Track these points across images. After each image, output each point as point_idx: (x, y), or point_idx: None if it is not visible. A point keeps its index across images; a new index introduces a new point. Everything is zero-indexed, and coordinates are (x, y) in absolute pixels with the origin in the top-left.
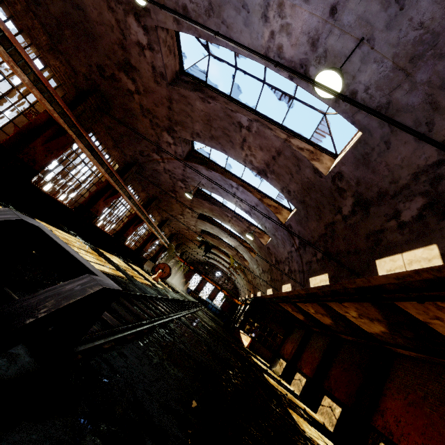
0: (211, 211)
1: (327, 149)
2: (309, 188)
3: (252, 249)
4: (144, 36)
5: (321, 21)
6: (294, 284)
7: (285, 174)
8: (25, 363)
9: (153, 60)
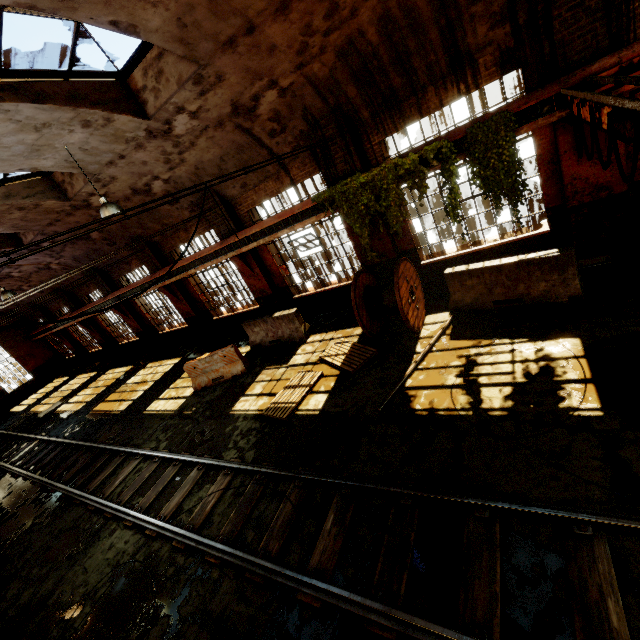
0: None
1: None
2: None
3: None
4: None
5: None
6: None
7: None
8: None
9: None
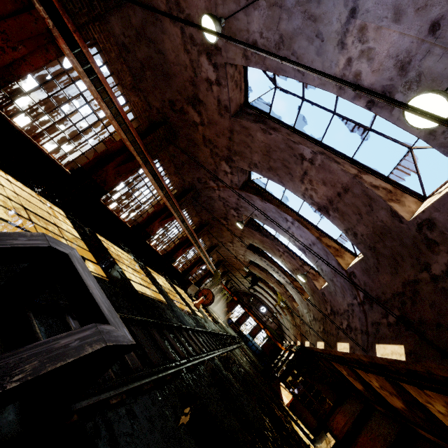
0: (262, 242)
1: (411, 189)
2: (383, 233)
3: (304, 290)
4: (214, 73)
5: (416, 41)
6: (353, 345)
7: (352, 213)
8: (5, 425)
9: (219, 94)
